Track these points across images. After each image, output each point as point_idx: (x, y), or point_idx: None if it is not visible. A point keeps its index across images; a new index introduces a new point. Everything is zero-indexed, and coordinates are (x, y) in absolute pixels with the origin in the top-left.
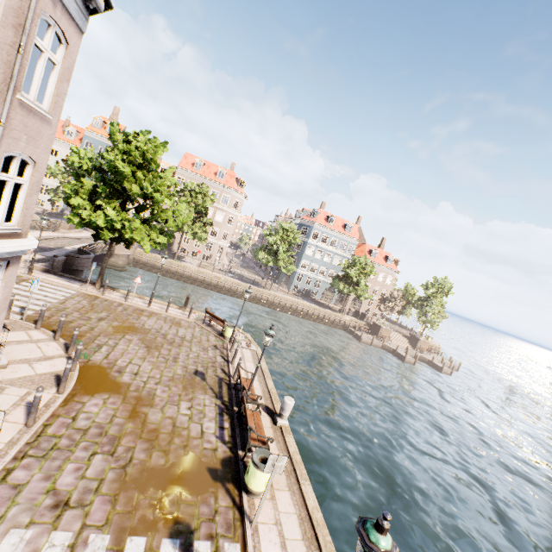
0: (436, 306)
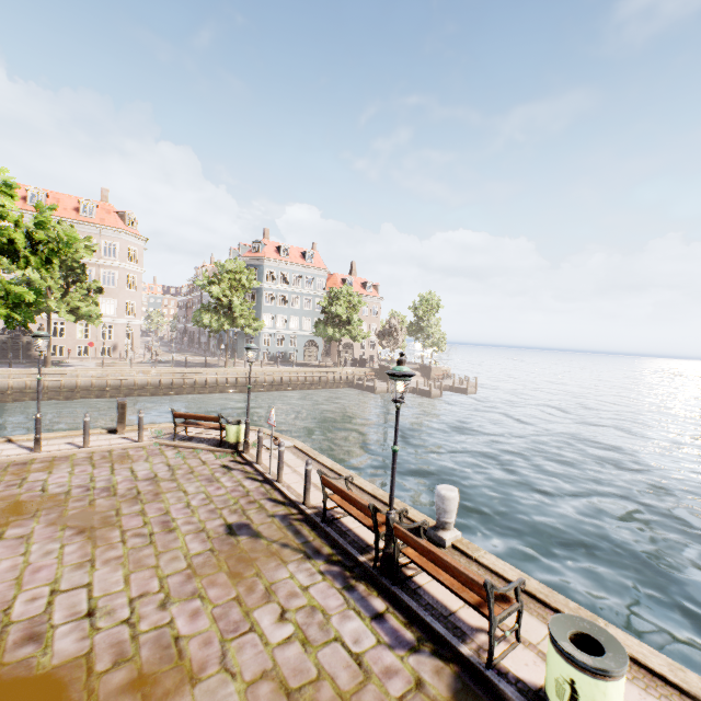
0: (437, 324)
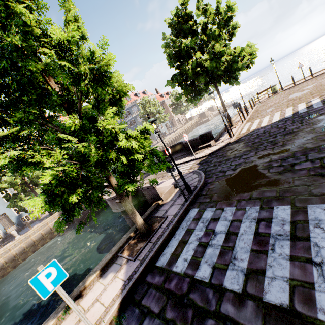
0: None
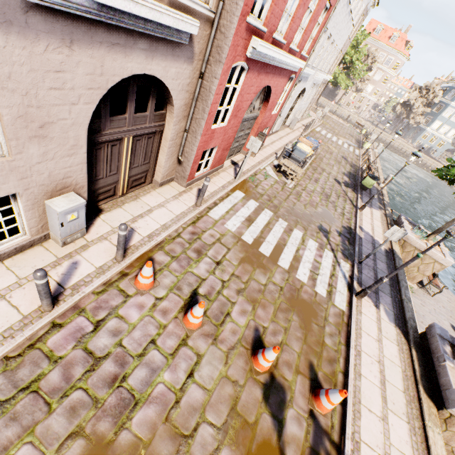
0: None
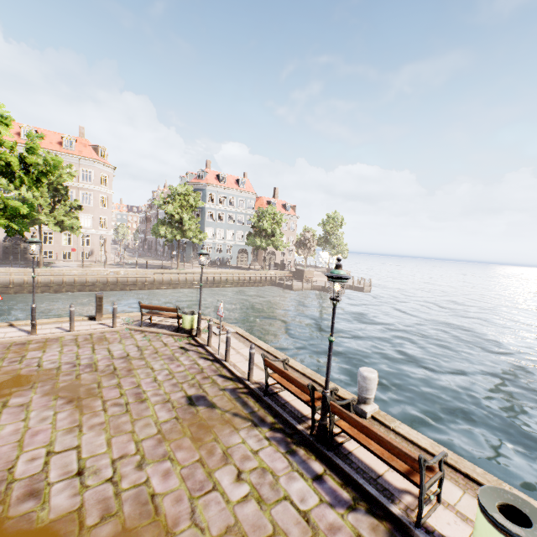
0: (341, 237)
